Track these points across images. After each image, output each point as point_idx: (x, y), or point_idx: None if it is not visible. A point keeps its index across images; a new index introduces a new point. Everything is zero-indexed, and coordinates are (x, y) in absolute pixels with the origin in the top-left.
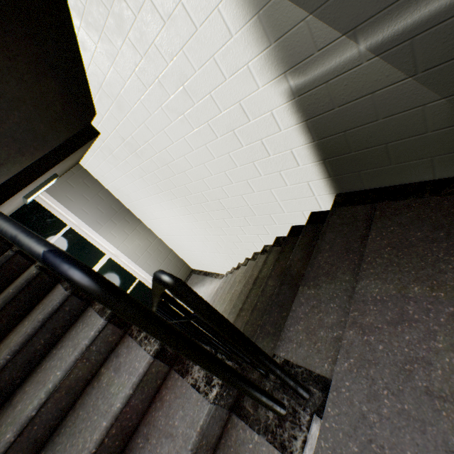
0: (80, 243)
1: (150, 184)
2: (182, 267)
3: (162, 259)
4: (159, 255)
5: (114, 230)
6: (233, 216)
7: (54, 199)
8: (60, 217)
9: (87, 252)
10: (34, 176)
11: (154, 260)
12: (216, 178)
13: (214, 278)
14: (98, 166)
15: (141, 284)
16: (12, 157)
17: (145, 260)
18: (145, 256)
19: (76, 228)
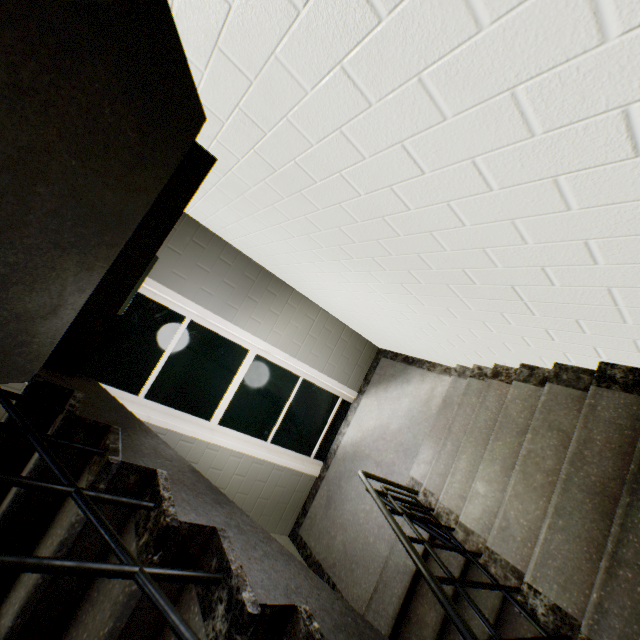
0: (210, 342)
1: (324, 246)
2: (363, 348)
3: (333, 343)
4: (327, 338)
5: (255, 313)
6: (536, 312)
7: (157, 283)
8: (172, 307)
9: (223, 352)
10: (122, 291)
11: (322, 347)
12: (534, 250)
13: (427, 371)
14: (214, 213)
15: (306, 383)
16: (71, 283)
17: (308, 350)
18: (307, 344)
19: (199, 320)
